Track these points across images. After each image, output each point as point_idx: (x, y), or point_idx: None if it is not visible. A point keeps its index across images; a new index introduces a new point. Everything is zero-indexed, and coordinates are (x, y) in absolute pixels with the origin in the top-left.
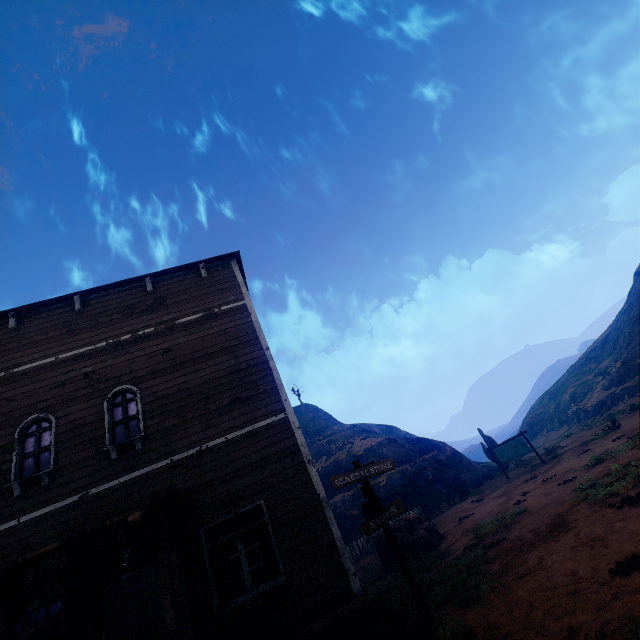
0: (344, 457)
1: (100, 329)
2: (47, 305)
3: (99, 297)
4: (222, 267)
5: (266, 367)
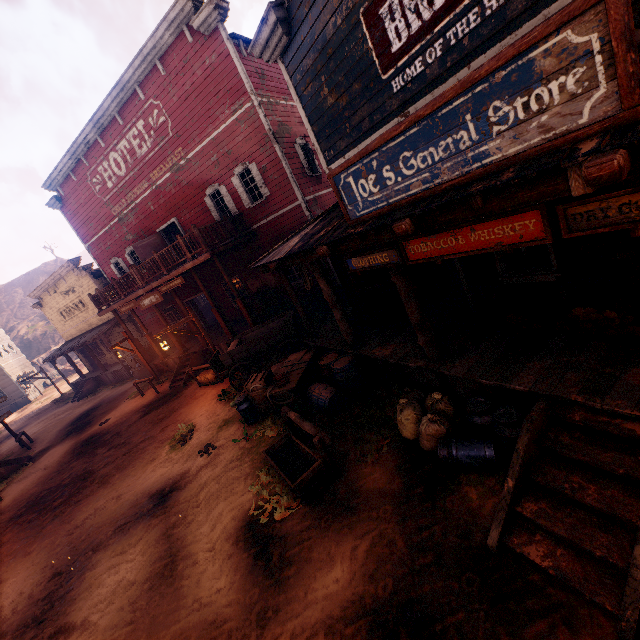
0: None
1: None
2: None
3: None
4: None
5: None
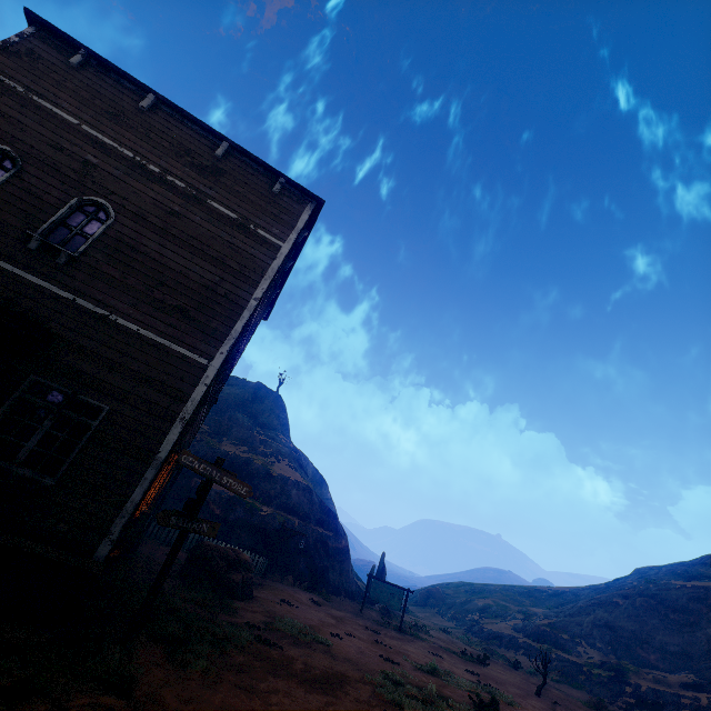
0: (259, 463)
1: (141, 140)
2: (122, 77)
3: (171, 116)
4: (297, 200)
5: (238, 312)
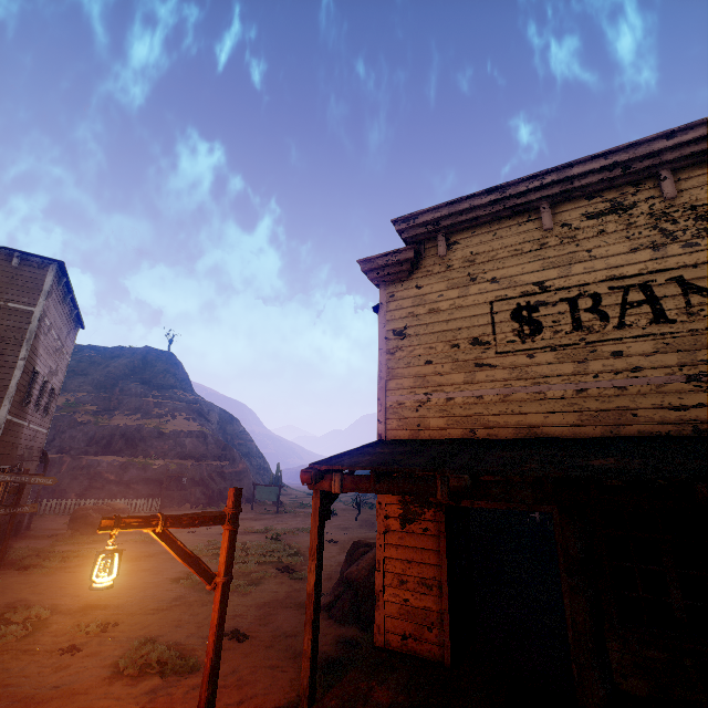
0: (151, 427)
1: None
2: None
3: None
4: (39, 266)
5: (10, 373)
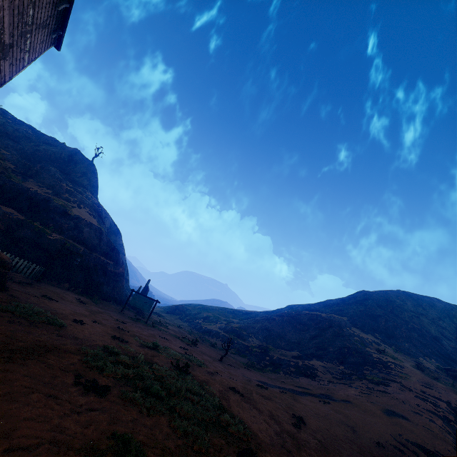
0: (58, 203)
1: None
2: None
3: None
4: None
5: None
